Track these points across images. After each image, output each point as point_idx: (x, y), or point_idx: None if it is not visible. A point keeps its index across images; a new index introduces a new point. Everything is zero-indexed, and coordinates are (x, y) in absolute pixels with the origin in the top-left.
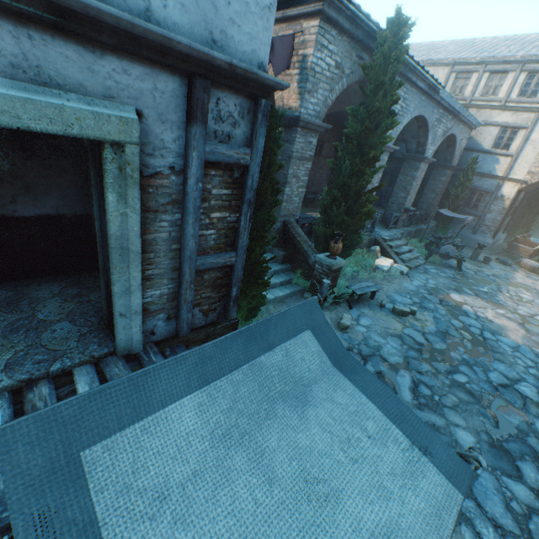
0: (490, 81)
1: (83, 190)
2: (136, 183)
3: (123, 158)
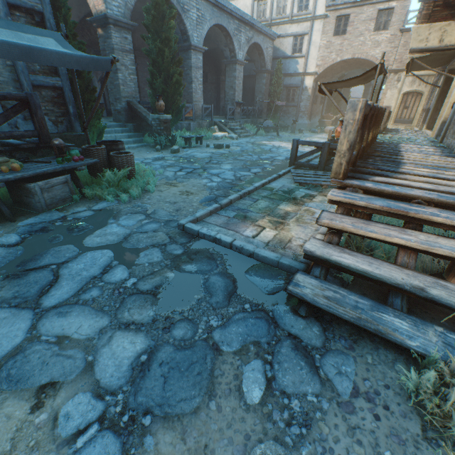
0: (279, 3)
1: None
2: None
3: None
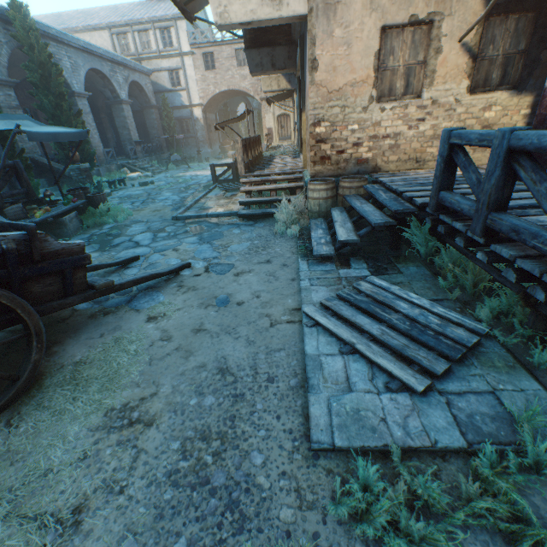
0: (142, 38)
1: None
2: None
3: None
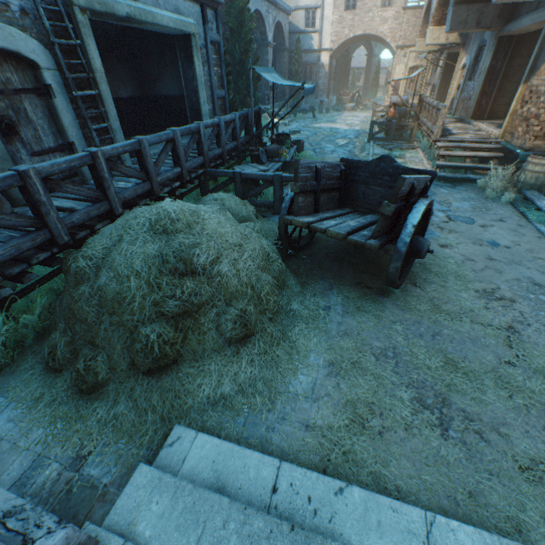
0: None
1: (138, 81)
2: (199, 51)
3: (196, 41)
